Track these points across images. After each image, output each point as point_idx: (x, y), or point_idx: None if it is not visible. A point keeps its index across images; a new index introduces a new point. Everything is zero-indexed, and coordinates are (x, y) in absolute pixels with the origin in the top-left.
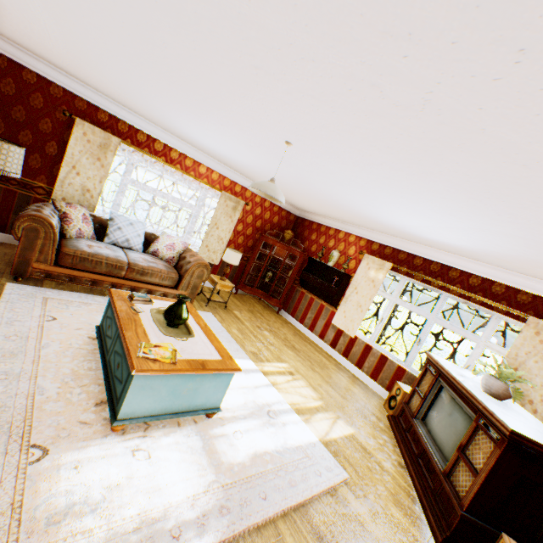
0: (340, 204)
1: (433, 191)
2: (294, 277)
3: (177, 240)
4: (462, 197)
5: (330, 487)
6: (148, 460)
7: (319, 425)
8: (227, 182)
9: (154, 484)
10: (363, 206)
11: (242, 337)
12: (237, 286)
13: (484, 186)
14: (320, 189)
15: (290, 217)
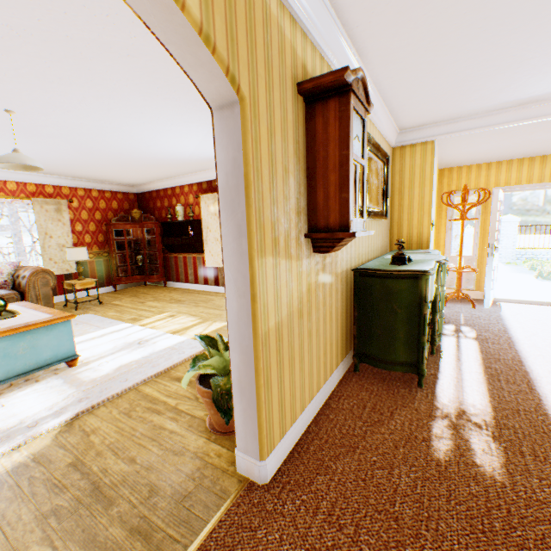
0: (140, 159)
1: (143, 106)
2: (162, 248)
3: (2, 264)
4: (160, 101)
5: (193, 355)
6: (2, 408)
7: (194, 332)
8: (33, 188)
9: (10, 415)
10: (150, 150)
11: (120, 314)
12: (113, 283)
13: (148, 84)
14: (105, 151)
15: (130, 197)
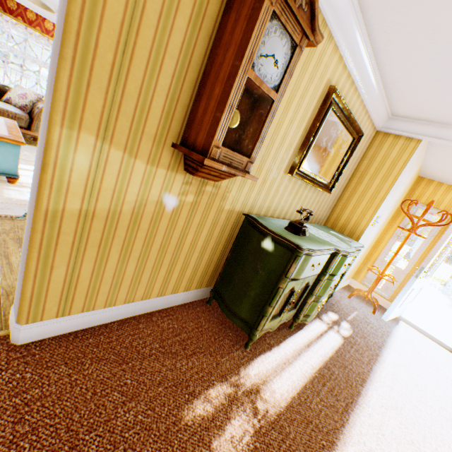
0: None
1: None
2: None
3: (30, 91)
4: None
5: None
6: None
7: None
8: None
9: None
10: None
11: None
12: None
13: None
14: None
15: None
